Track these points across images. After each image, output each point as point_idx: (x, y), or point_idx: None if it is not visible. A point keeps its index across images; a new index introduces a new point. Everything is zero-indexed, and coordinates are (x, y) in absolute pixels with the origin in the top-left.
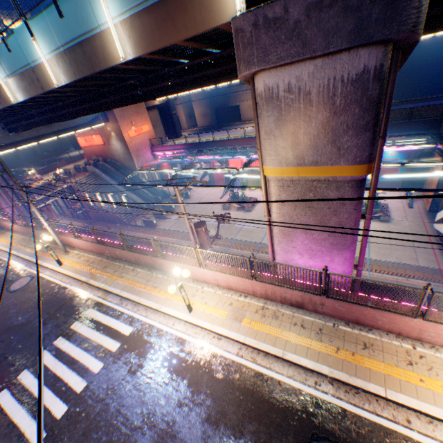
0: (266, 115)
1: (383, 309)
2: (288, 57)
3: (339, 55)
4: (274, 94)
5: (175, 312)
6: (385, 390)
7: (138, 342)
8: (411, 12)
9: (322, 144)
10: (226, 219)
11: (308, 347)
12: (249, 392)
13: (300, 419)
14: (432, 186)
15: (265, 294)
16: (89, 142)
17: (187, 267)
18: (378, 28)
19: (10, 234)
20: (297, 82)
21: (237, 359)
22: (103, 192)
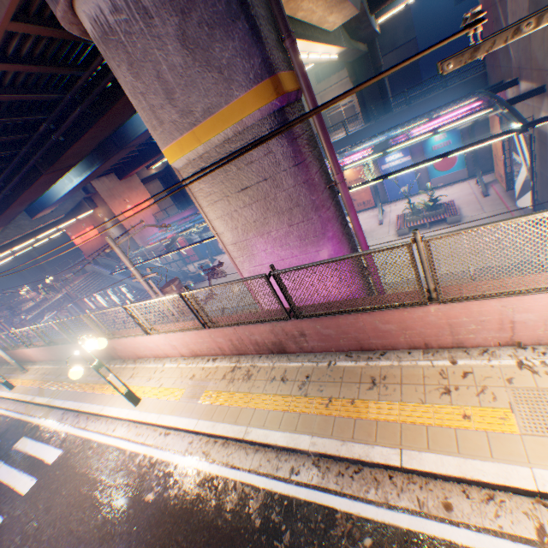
0: (117, 66)
1: (378, 307)
2: None
3: None
4: (105, 25)
5: (118, 411)
6: (402, 452)
7: (59, 472)
8: None
9: (197, 74)
10: (220, 270)
11: (285, 410)
12: (186, 515)
13: None
14: (499, 155)
15: (234, 347)
16: (85, 238)
17: (138, 341)
18: None
19: None
20: None
21: (183, 461)
22: (107, 291)
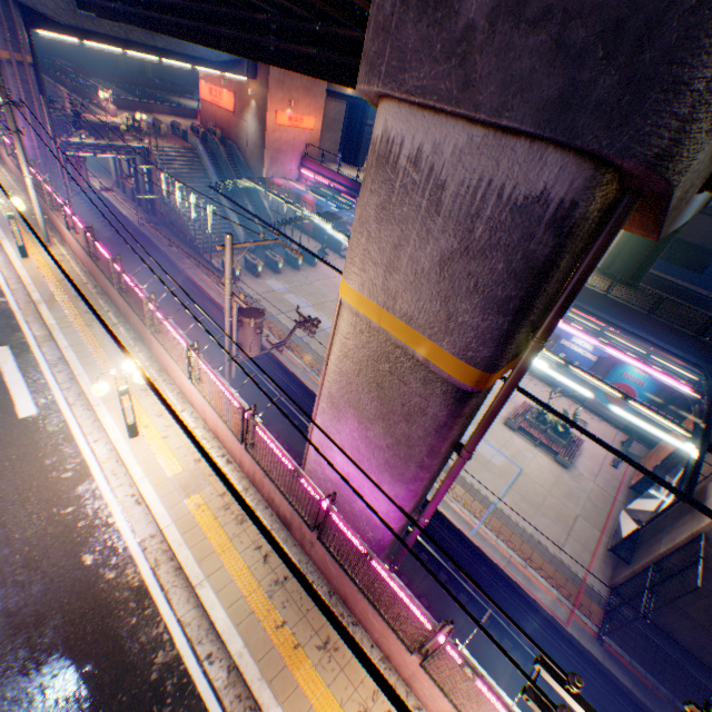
0: (370, 188)
1: (380, 610)
2: (434, 93)
3: (515, 139)
4: (393, 155)
5: (112, 424)
6: None
7: (24, 438)
8: (668, 123)
9: (429, 292)
10: (312, 328)
11: (245, 594)
12: (106, 610)
13: (138, 697)
14: (660, 455)
15: (253, 476)
16: (214, 98)
17: (177, 367)
18: (596, 121)
19: (2, 170)
20: (433, 152)
21: (135, 550)
22: (192, 185)
